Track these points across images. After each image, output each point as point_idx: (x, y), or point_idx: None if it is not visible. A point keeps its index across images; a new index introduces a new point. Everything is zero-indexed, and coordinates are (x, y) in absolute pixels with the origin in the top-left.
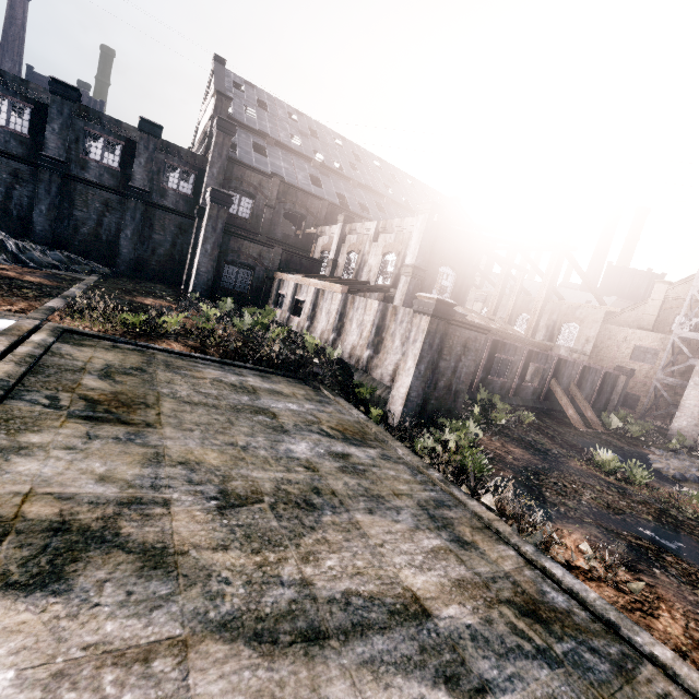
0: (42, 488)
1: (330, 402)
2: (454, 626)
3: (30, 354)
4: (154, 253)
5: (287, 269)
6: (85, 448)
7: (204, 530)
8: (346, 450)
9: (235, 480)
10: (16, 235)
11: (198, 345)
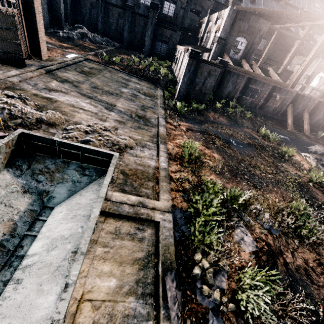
0: (66, 76)
1: (156, 90)
2: (118, 109)
3: (76, 61)
4: (135, 37)
5: (183, 43)
6: (76, 75)
7: (86, 88)
8: (139, 95)
9: (100, 87)
10: (94, 31)
11: (123, 68)
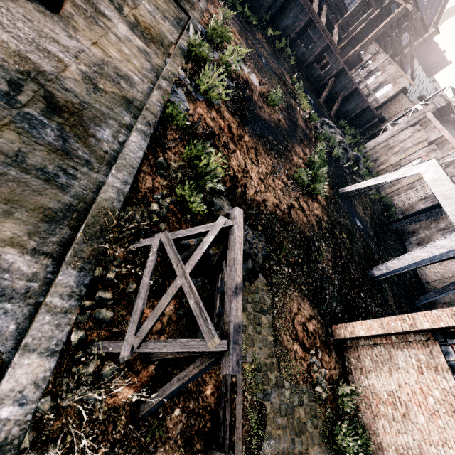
0: None
1: None
2: None
3: None
4: None
5: None
6: None
7: None
8: None
9: None
10: None
11: None
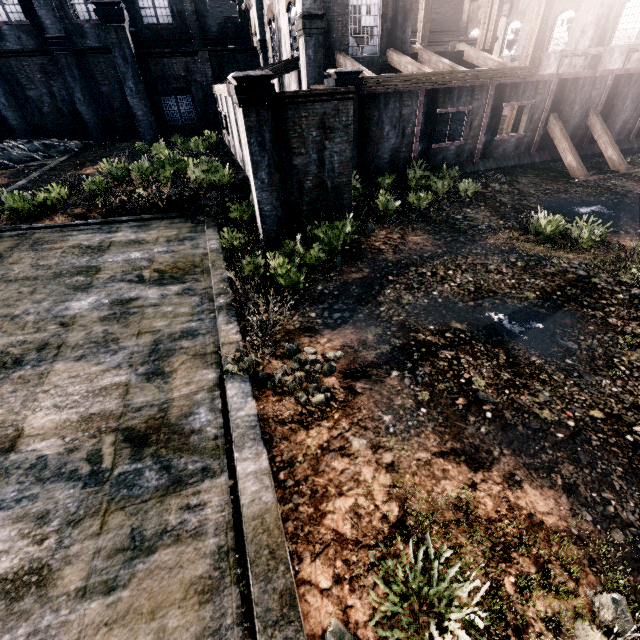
0: None
1: (197, 237)
2: (26, 458)
3: None
4: (113, 109)
5: (224, 76)
6: None
7: None
8: (140, 294)
9: None
10: (6, 137)
11: (83, 212)
